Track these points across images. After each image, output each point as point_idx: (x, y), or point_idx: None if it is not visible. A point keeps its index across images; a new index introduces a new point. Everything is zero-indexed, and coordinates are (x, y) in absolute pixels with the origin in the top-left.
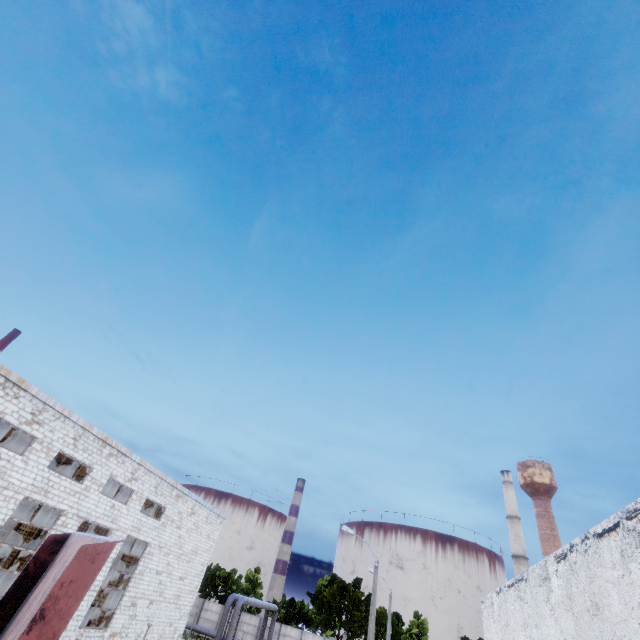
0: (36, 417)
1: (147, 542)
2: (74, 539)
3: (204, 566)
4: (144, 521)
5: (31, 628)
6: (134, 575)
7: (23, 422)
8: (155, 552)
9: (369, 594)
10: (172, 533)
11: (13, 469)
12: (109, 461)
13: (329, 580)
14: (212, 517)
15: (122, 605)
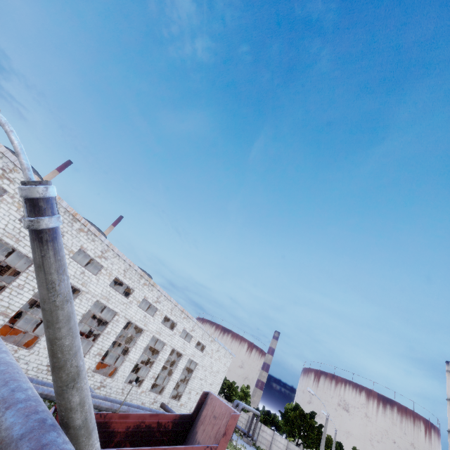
0: (158, 299)
1: (197, 362)
2: (213, 397)
3: (222, 380)
4: (196, 352)
5: (223, 436)
6: (191, 378)
7: (154, 302)
8: (200, 368)
9: (320, 424)
10: (208, 360)
11: (150, 322)
12: (183, 321)
13: (293, 407)
14: (227, 354)
15: (185, 391)
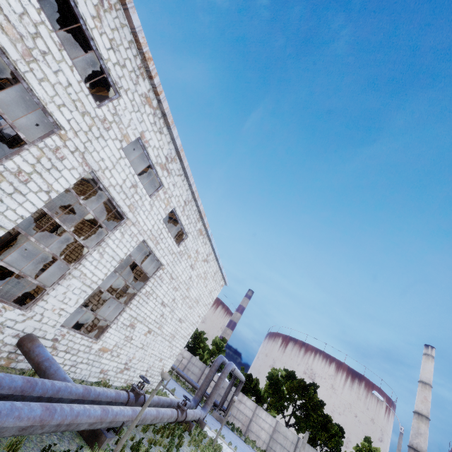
0: None
1: (160, 264)
2: None
3: (199, 318)
4: (164, 236)
5: None
6: (139, 293)
7: None
8: (165, 280)
9: (321, 400)
10: (185, 269)
11: None
12: (143, 109)
13: (289, 374)
14: (218, 276)
15: (119, 321)
